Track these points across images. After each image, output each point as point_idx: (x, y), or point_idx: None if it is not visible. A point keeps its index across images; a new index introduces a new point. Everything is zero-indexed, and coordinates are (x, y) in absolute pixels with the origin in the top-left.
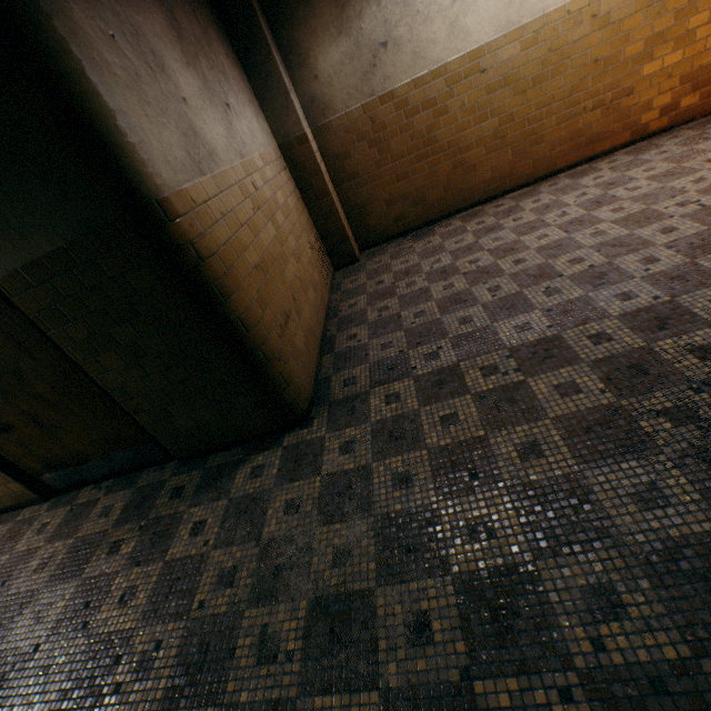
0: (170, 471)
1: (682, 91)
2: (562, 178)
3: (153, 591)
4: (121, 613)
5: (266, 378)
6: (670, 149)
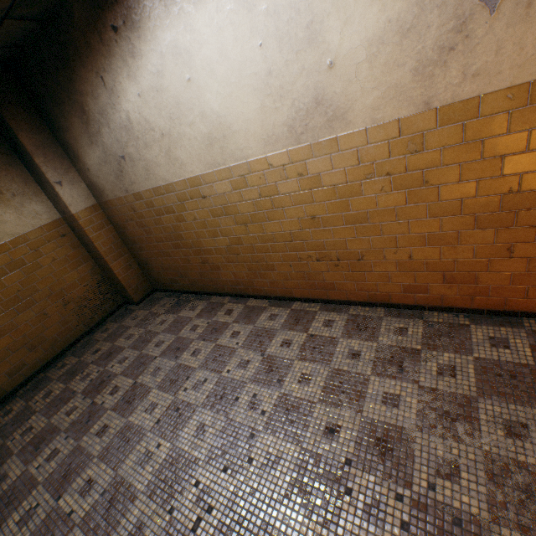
0: None
1: (432, 277)
2: (288, 311)
3: None
4: None
5: None
6: (365, 354)
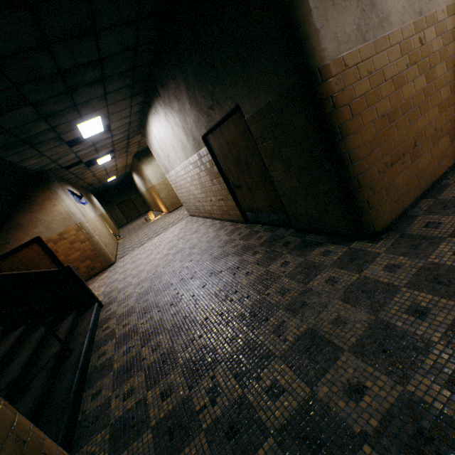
0: (289, 233)
1: None
2: None
3: (256, 277)
4: (244, 278)
5: (353, 198)
6: None
